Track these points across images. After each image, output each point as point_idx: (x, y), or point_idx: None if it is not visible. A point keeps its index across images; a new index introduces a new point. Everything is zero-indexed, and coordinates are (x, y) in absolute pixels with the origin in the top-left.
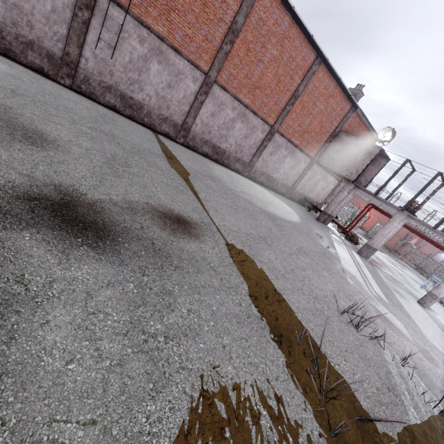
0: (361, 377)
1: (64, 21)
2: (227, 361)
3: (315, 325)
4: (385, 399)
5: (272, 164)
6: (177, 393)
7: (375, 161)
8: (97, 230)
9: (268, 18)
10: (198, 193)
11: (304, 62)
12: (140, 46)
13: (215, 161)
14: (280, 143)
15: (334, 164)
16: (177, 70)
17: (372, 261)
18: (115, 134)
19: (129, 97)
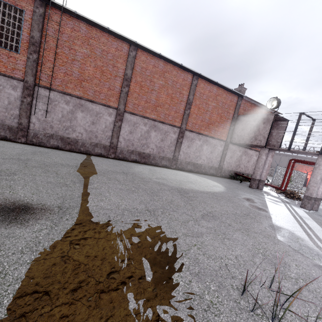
0: None
1: (17, 107)
2: None
3: None
4: None
5: (193, 154)
6: None
7: (275, 125)
8: None
9: (148, 65)
10: (91, 184)
11: (186, 81)
12: (67, 106)
13: (144, 163)
14: (192, 137)
15: (243, 139)
16: (96, 112)
17: None
18: (32, 159)
19: (66, 138)
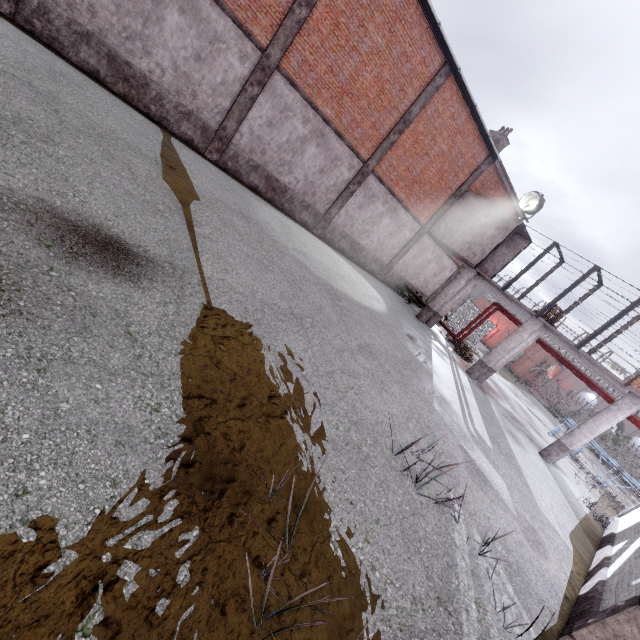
0: (387, 576)
1: None
2: (0, 531)
3: (329, 469)
4: (424, 622)
5: (360, 224)
6: None
7: (510, 241)
8: None
9: None
10: (198, 225)
11: (425, 68)
12: None
13: (269, 202)
14: (376, 193)
15: (452, 237)
16: (214, 32)
17: (487, 388)
18: (61, 100)
19: (124, 61)
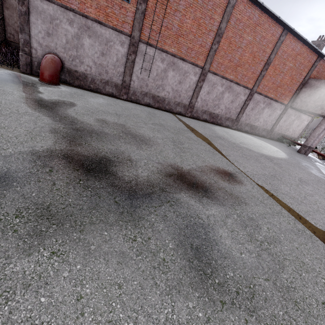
0: None
1: (122, 64)
2: (303, 256)
3: None
4: None
5: (253, 116)
6: (290, 270)
7: None
8: (201, 187)
9: (243, 17)
10: (220, 151)
11: (273, 37)
12: (162, 64)
13: (212, 123)
14: (258, 100)
15: (307, 105)
16: (184, 71)
17: None
18: (162, 124)
19: (157, 96)
